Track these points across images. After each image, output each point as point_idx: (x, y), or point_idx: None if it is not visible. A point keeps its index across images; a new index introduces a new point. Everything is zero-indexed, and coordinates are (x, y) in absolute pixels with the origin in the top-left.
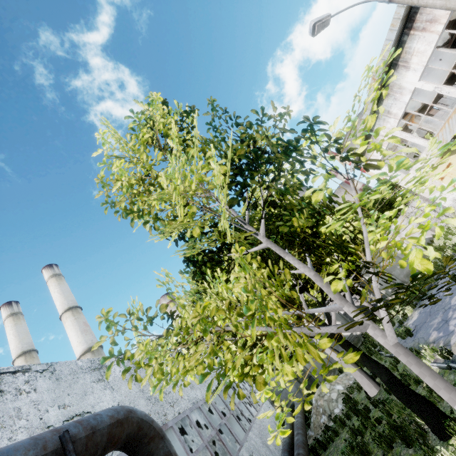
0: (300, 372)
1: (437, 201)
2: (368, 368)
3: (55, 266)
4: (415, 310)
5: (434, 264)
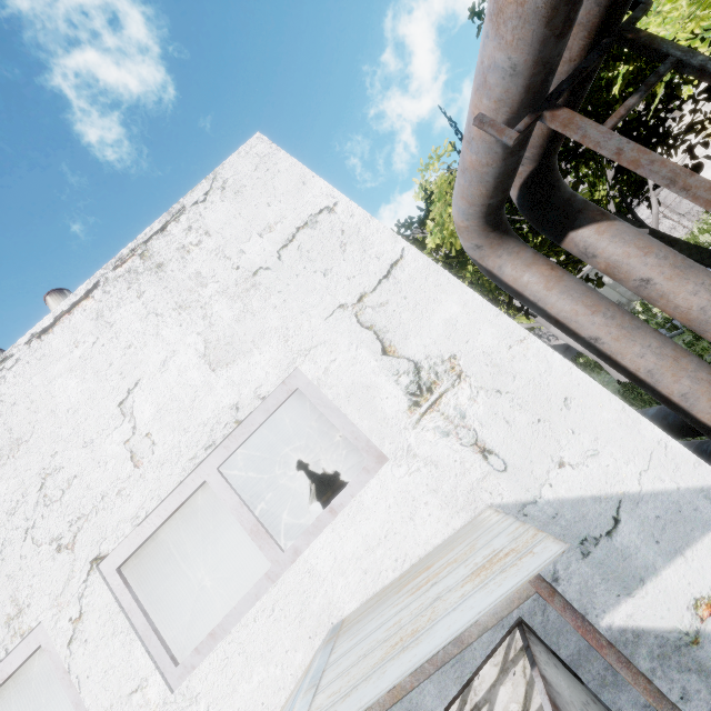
0: None
1: None
2: (705, 260)
3: (68, 293)
4: None
5: None
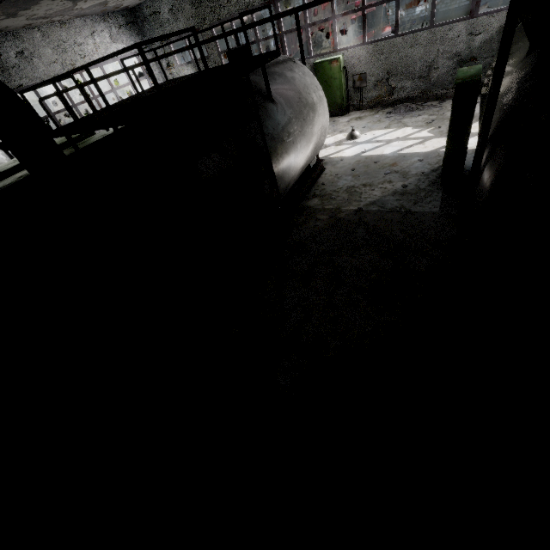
0: (128, 87)
1: None
2: None
3: None
4: None
5: None
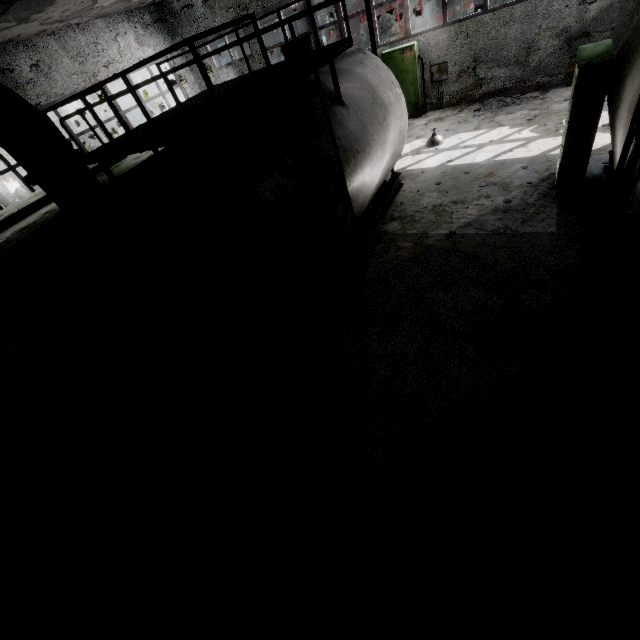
0: (158, 98)
1: None
2: None
3: None
4: None
5: None
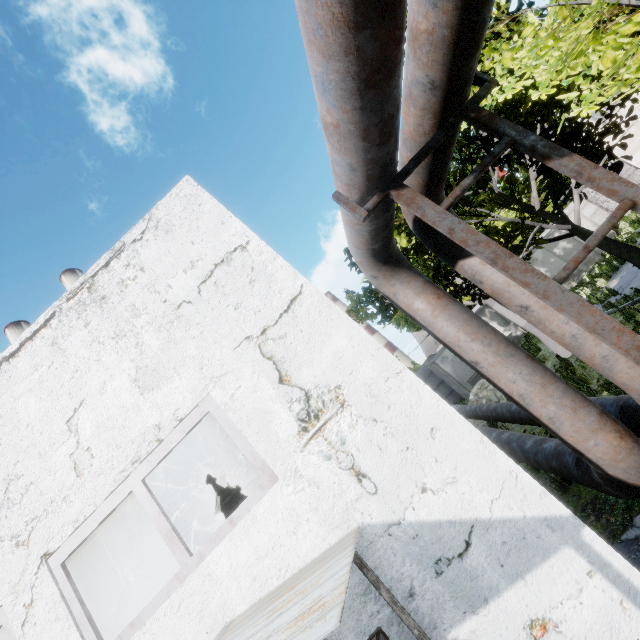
0: None
1: (637, 165)
2: (623, 255)
3: (79, 272)
4: (610, 281)
5: (634, 233)
